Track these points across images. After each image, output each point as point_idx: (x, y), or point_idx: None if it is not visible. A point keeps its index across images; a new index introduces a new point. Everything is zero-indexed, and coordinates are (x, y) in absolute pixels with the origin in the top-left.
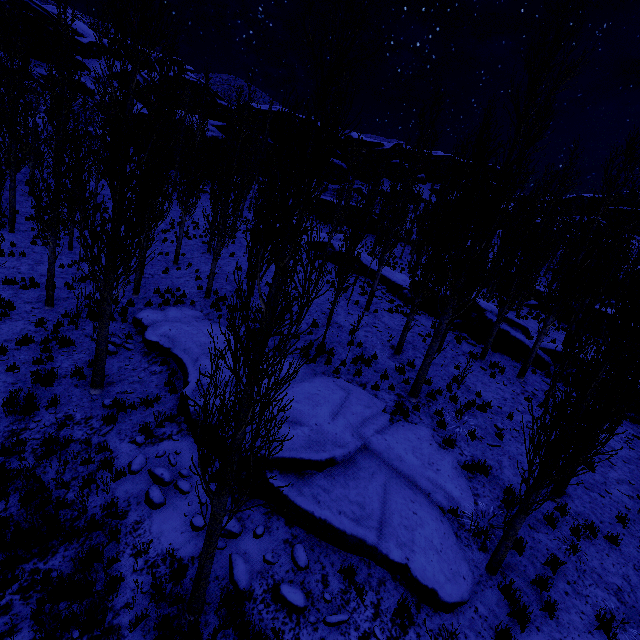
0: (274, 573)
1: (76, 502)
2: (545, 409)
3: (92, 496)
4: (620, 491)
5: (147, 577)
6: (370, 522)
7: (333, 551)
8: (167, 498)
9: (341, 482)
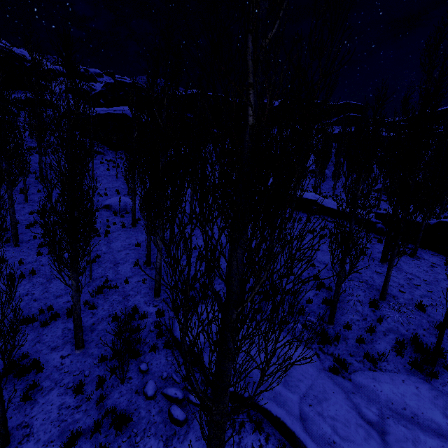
0: None
1: None
2: None
3: None
4: None
5: None
6: None
7: None
8: None
9: None
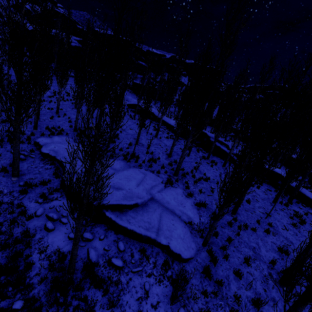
0: (109, 254)
1: (7, 231)
2: (225, 175)
3: (15, 228)
4: (259, 211)
5: (46, 261)
6: (153, 229)
7: (136, 243)
8: (56, 226)
9: (140, 214)
